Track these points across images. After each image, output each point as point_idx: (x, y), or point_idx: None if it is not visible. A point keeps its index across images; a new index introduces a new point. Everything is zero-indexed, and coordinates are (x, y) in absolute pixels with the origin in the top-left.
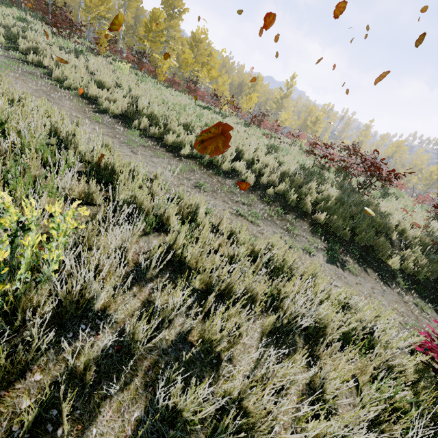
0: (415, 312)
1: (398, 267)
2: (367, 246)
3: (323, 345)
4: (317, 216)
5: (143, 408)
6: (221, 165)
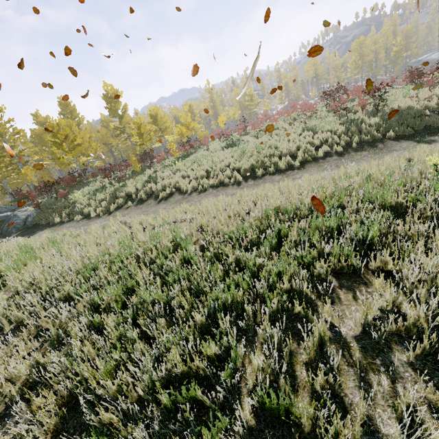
0: None
1: None
2: (424, 127)
3: None
4: (389, 135)
5: None
6: (317, 156)
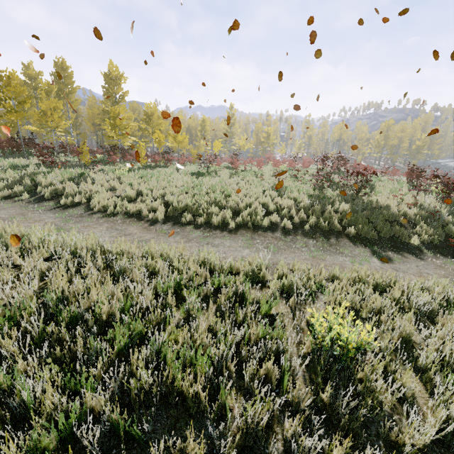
0: (450, 269)
1: (419, 242)
2: (391, 237)
3: (439, 315)
4: (349, 231)
5: (412, 372)
6: (261, 223)
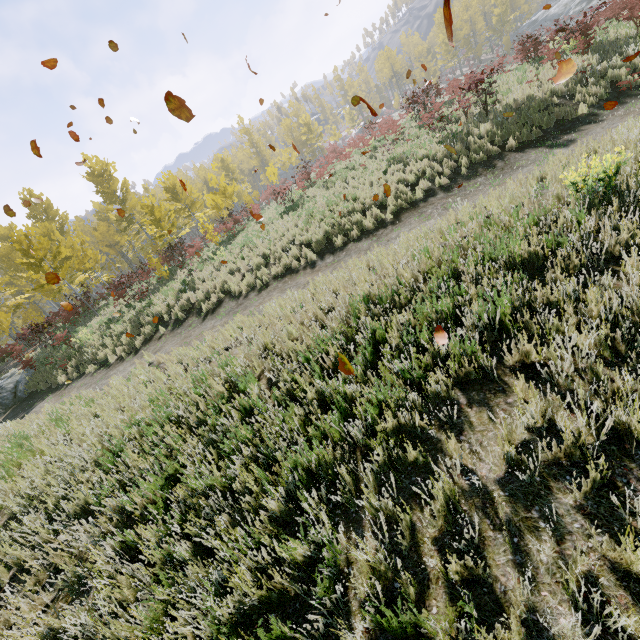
0: (636, 111)
1: (588, 109)
2: (555, 124)
3: None
4: (509, 146)
5: None
6: (415, 198)
